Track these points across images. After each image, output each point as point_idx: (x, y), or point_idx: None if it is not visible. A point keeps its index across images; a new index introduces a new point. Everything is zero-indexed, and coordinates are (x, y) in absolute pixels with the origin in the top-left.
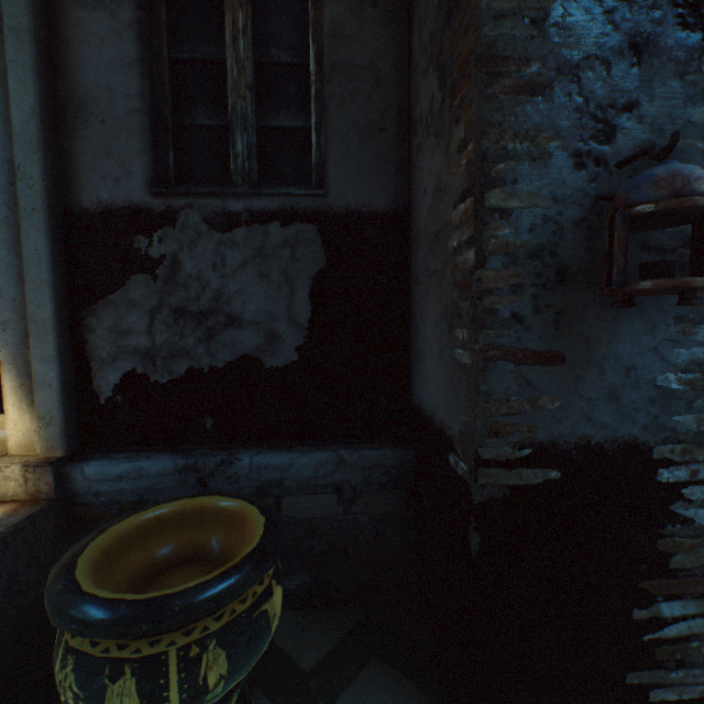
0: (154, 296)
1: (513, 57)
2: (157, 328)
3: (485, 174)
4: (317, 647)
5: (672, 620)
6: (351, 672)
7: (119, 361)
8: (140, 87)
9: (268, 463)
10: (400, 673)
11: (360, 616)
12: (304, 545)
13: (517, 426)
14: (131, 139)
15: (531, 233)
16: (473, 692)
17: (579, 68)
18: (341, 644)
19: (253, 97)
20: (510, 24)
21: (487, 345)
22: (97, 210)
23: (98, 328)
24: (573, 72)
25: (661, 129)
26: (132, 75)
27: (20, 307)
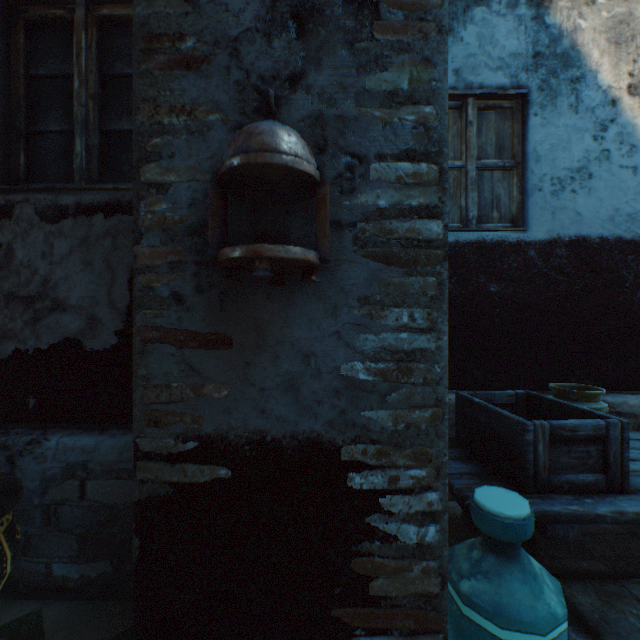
0: None
1: (168, 34)
2: None
3: (141, 149)
4: None
5: None
6: None
7: None
8: None
9: (75, 445)
10: None
11: None
12: (107, 531)
13: (181, 415)
14: None
15: (192, 208)
16: None
17: (239, 41)
18: None
19: (96, 105)
20: (165, 3)
21: (146, 326)
22: None
23: None
24: (233, 45)
25: (333, 98)
26: None
27: None
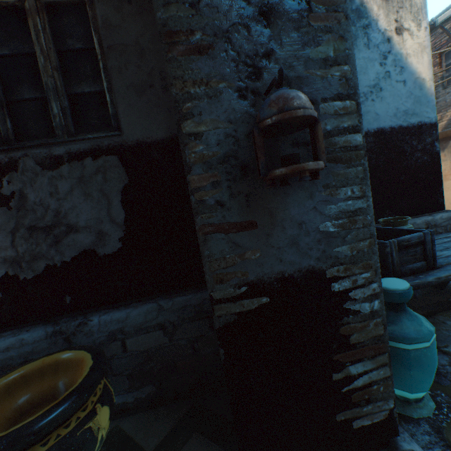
0: (12, 221)
1: (182, 30)
2: (18, 242)
3: (179, 111)
4: (158, 434)
5: (359, 376)
6: (178, 447)
7: None
8: None
9: (112, 319)
10: (211, 440)
11: (189, 406)
12: (146, 367)
13: (234, 273)
14: None
15: (219, 146)
16: (240, 449)
17: (229, 32)
18: (174, 428)
19: (60, 75)
20: (176, 8)
21: (204, 225)
22: None
23: None
24: (226, 35)
25: (292, 65)
26: None
27: None
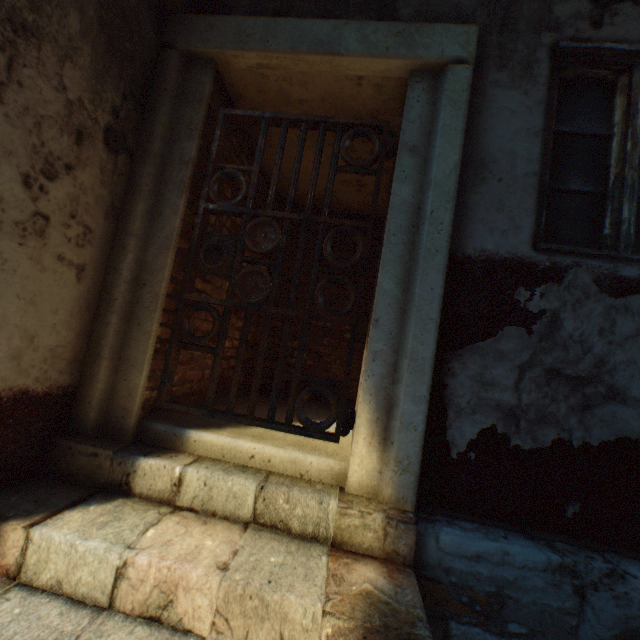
0: (525, 351)
1: None
2: (524, 385)
3: None
4: None
5: None
6: None
7: (477, 413)
8: (538, 153)
9: None
10: None
11: None
12: None
13: None
14: (524, 197)
15: None
16: None
17: None
18: None
19: (637, 169)
20: None
21: None
22: (478, 258)
23: (459, 373)
24: None
25: None
26: (534, 142)
27: (393, 340)
